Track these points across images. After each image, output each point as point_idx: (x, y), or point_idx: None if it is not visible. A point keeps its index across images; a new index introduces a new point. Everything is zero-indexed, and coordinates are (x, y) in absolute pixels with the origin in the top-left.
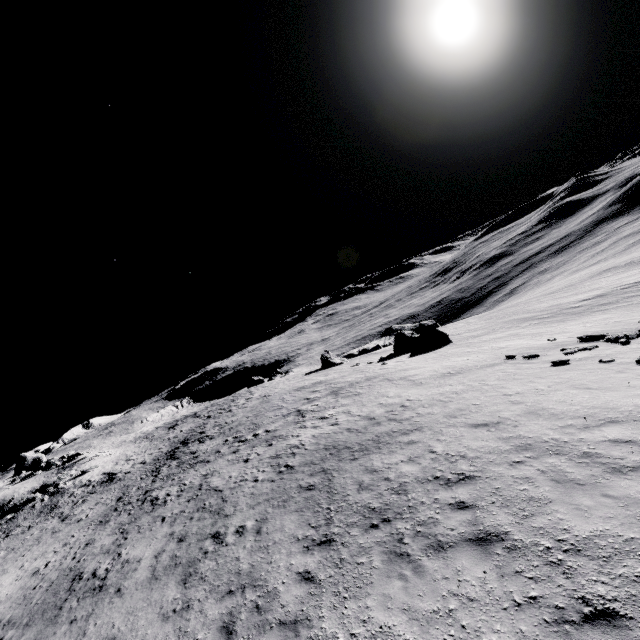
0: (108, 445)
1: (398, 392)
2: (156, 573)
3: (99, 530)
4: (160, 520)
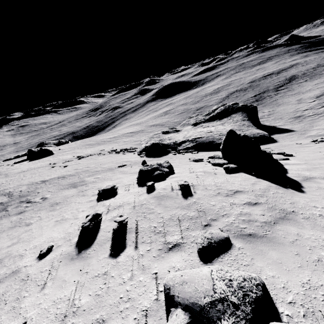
0: None
1: None
2: None
3: None
4: None
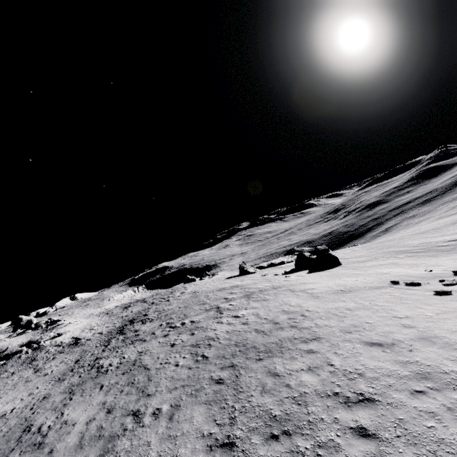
0: (80, 316)
1: (299, 302)
2: (83, 441)
3: (56, 386)
4: (99, 387)
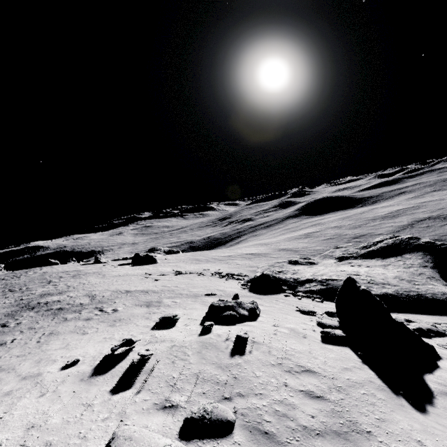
0: None
1: (92, 279)
2: None
3: None
4: None
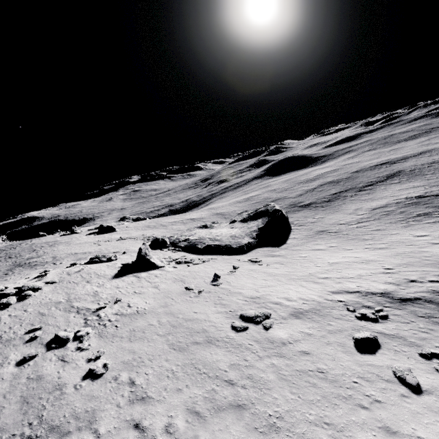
0: None
1: (60, 247)
2: None
3: None
4: None
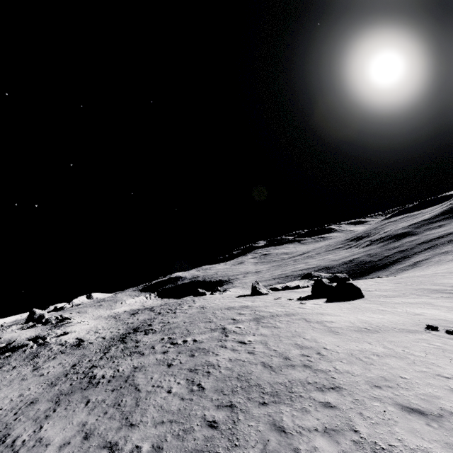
0: (90, 316)
1: (315, 336)
2: None
3: (46, 391)
4: (85, 402)
